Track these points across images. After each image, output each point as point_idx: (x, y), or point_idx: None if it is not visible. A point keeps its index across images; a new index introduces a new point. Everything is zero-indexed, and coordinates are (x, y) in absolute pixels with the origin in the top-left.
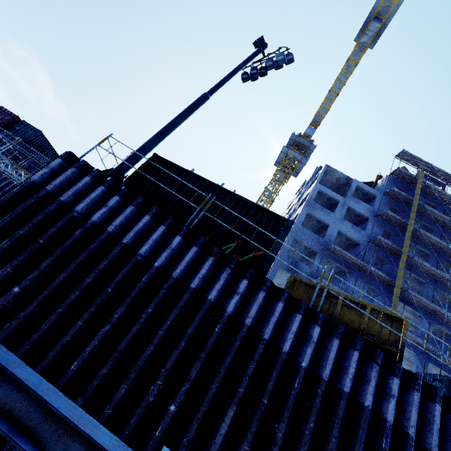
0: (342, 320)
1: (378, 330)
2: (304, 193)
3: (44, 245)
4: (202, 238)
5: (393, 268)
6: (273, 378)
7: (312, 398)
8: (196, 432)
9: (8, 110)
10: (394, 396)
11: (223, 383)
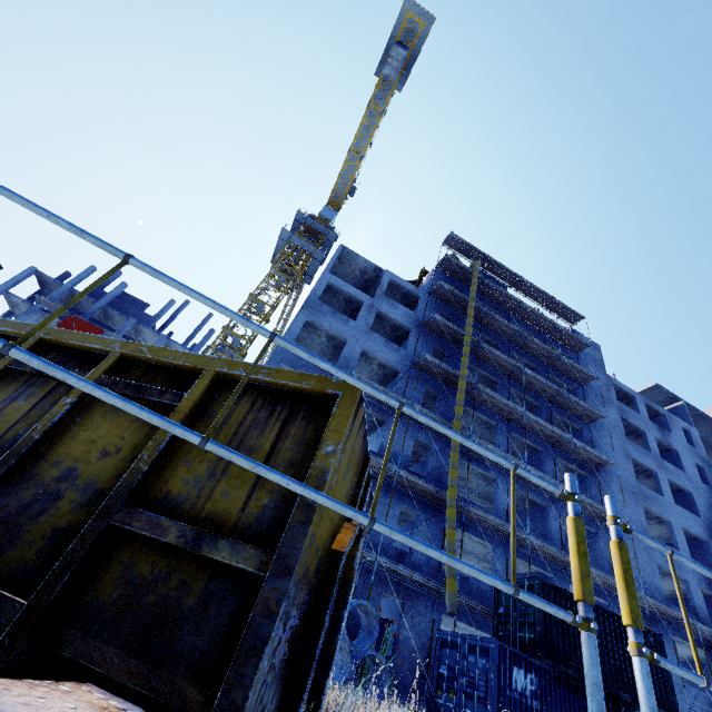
0: (56, 459)
1: (208, 472)
2: None
3: None
4: None
5: (451, 406)
6: None
7: None
8: None
9: None
10: None
11: None
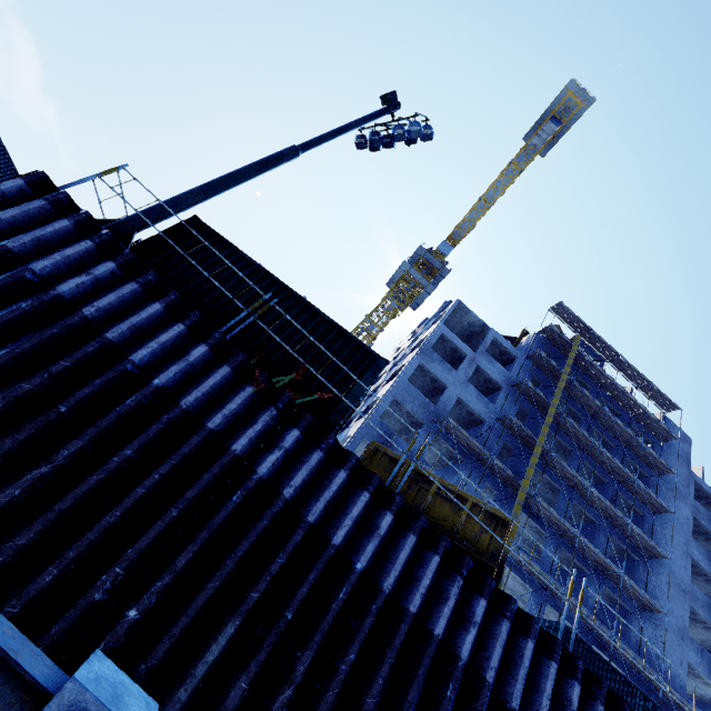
0: (431, 516)
1: (476, 535)
2: (421, 335)
3: None
4: (242, 356)
5: (522, 463)
6: (308, 581)
7: (361, 617)
8: (165, 656)
9: None
10: (477, 624)
11: (227, 583)
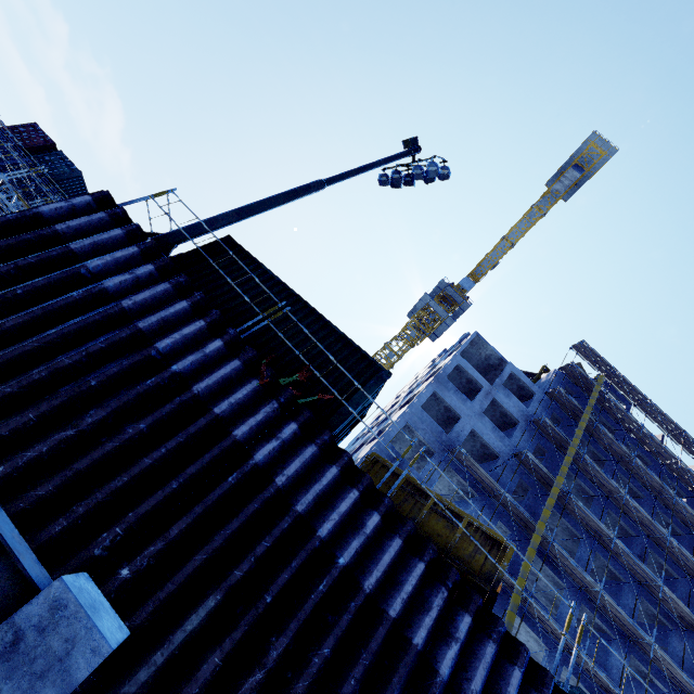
0: (425, 531)
1: (469, 555)
2: (438, 364)
3: (20, 298)
4: (252, 352)
5: (539, 504)
6: (290, 568)
7: (339, 613)
8: (148, 618)
9: (42, 131)
10: (459, 640)
11: (214, 558)
